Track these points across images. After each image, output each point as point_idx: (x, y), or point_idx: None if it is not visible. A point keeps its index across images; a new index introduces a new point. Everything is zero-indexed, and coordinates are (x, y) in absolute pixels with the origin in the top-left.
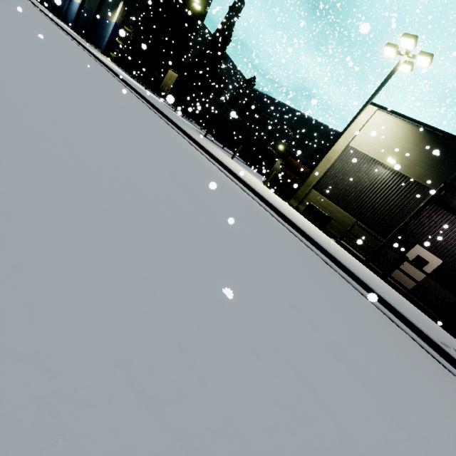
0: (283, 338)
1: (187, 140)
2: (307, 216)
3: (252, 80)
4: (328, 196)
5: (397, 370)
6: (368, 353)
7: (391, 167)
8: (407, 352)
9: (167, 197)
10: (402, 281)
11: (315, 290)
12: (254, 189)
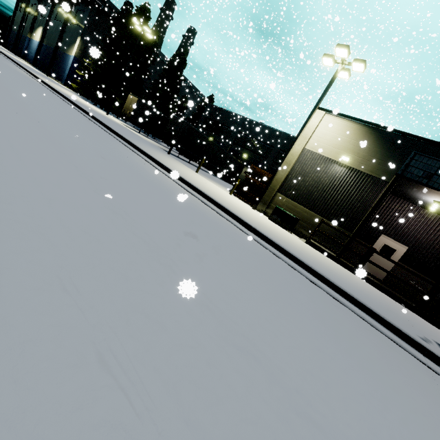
0: (221, 419)
1: (145, 158)
2: (275, 220)
3: (211, 97)
4: (293, 197)
5: (382, 401)
6: (345, 388)
7: (346, 165)
8: (390, 364)
9: (85, 229)
10: (374, 271)
11: (279, 311)
12: (215, 200)
